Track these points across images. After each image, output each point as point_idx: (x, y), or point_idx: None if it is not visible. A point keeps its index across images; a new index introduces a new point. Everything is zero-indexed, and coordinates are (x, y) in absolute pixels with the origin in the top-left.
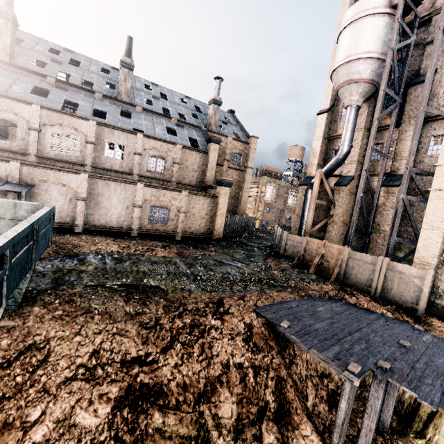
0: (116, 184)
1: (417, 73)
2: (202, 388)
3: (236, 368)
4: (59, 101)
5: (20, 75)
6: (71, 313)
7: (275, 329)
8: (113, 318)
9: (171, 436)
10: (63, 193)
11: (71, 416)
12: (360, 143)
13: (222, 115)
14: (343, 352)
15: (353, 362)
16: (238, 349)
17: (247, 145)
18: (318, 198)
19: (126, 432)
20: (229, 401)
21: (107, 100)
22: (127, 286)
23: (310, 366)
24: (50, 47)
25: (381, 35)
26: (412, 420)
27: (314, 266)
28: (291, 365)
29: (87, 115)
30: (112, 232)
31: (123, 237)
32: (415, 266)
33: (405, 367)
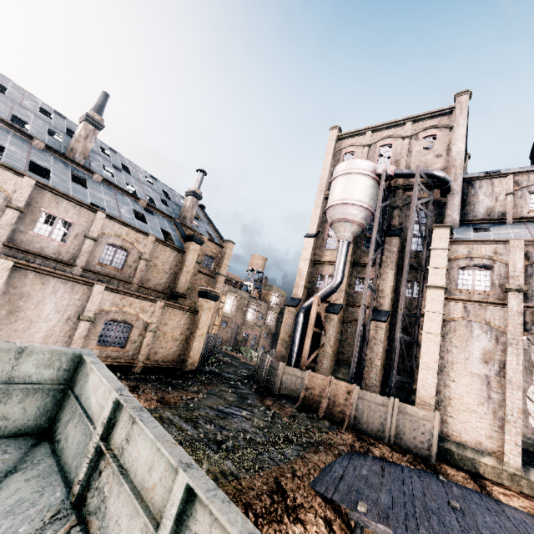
0: (58, 282)
1: (389, 227)
2: None
3: None
4: None
5: None
6: None
7: (350, 518)
8: None
9: None
10: None
11: None
12: (347, 274)
13: None
14: None
15: None
16: None
17: (222, 249)
18: None
19: None
20: None
21: (50, 154)
22: None
23: None
24: None
25: (369, 192)
26: None
27: (323, 409)
28: None
29: (19, 167)
30: None
31: None
32: (418, 407)
33: None
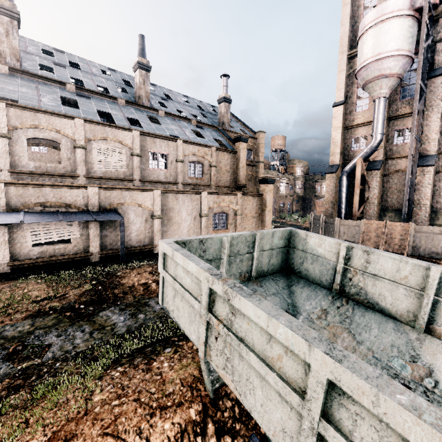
0: (183, 196)
1: (430, 67)
2: None
3: None
4: (93, 112)
5: (38, 85)
6: None
7: None
8: None
9: None
10: (139, 213)
11: None
12: (384, 130)
13: None
14: None
15: None
16: None
17: (255, 140)
18: None
19: None
20: None
21: (129, 107)
22: None
23: None
24: (41, 48)
25: (407, 35)
26: None
27: (383, 245)
28: None
29: (126, 125)
30: None
31: None
32: None
33: None
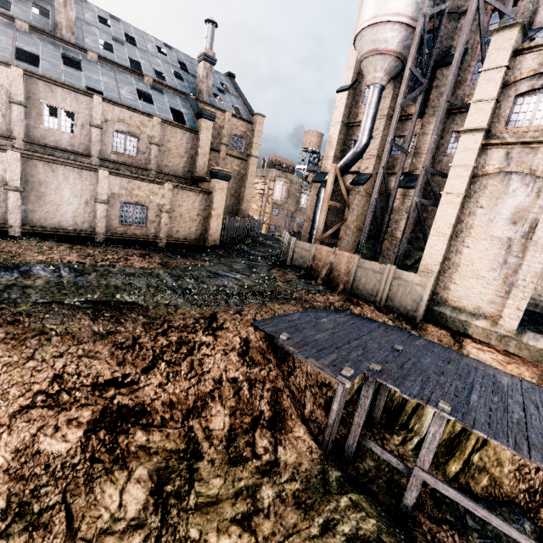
0: (66, 170)
1: (449, 51)
2: (191, 404)
3: (229, 383)
4: None
5: None
6: (17, 335)
7: (273, 343)
8: (77, 339)
9: (157, 451)
10: None
11: (34, 444)
12: (381, 134)
13: (217, 79)
14: (339, 359)
15: (347, 367)
16: (232, 365)
17: (251, 125)
18: (333, 198)
19: (104, 453)
20: (221, 414)
21: (37, 36)
22: (93, 303)
23: (310, 377)
24: None
25: None
26: (399, 415)
27: (322, 277)
28: (289, 376)
29: (5, 57)
30: (67, 237)
31: (84, 243)
32: (420, 274)
33: (394, 368)
